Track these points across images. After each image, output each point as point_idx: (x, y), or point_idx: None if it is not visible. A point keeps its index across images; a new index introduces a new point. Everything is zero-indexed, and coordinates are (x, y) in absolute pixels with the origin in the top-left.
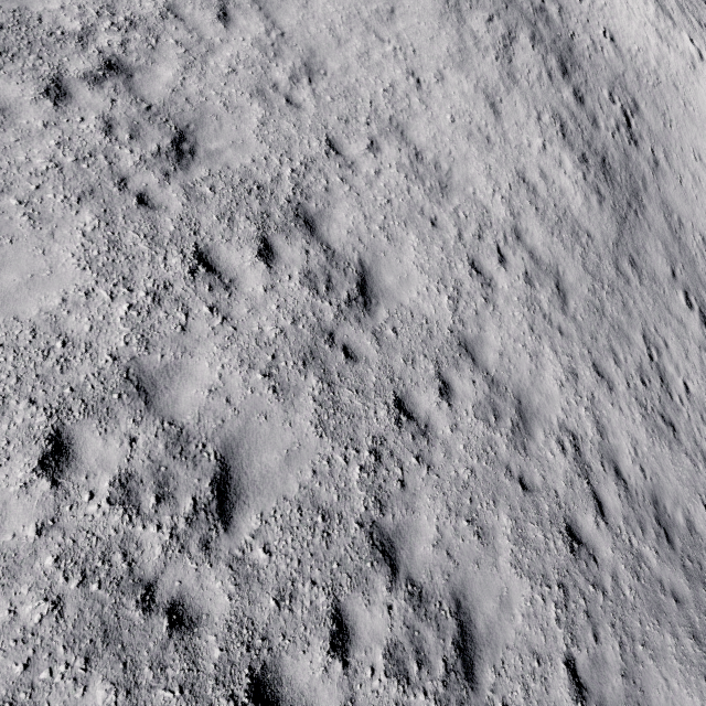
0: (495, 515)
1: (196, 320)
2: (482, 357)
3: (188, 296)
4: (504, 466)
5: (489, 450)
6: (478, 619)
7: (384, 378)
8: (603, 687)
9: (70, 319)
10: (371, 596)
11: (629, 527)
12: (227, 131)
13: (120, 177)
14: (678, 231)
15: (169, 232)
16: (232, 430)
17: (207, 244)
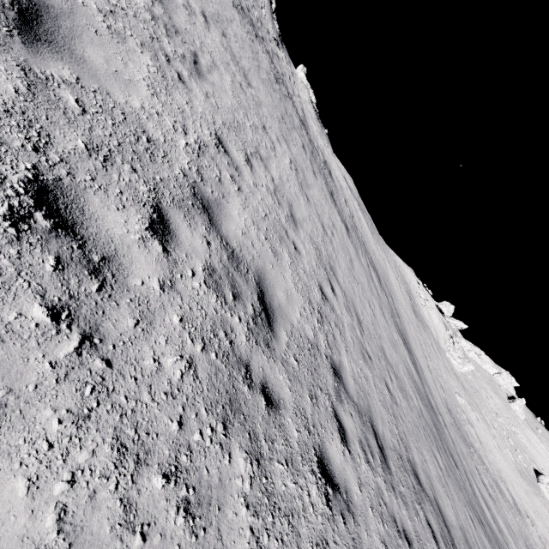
0: None
1: None
2: (470, 543)
3: None
4: None
5: None
6: None
7: None
8: None
9: None
10: None
11: None
12: (376, 407)
13: (393, 518)
14: (422, 371)
15: None
16: None
17: None
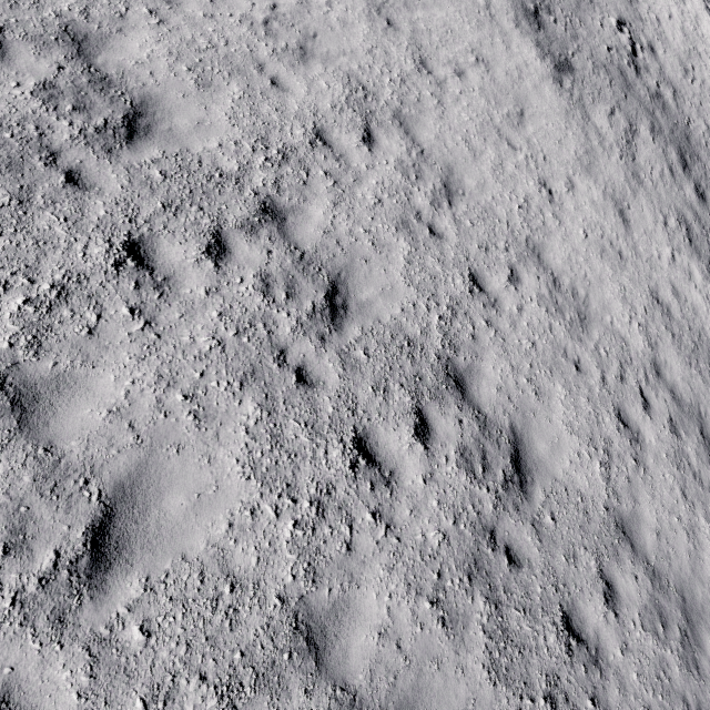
0: None
1: (360, 533)
2: (640, 541)
3: (350, 500)
4: (680, 697)
5: (662, 676)
6: None
7: (548, 587)
8: None
9: (236, 550)
10: None
11: None
12: (376, 276)
13: (279, 348)
14: None
15: (328, 415)
16: (405, 689)
17: (365, 426)
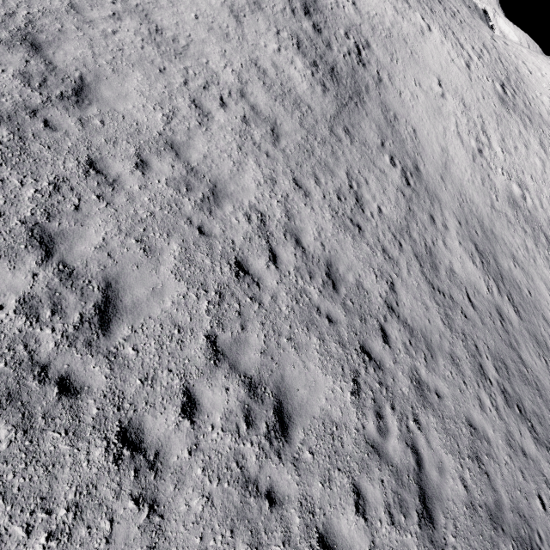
0: (166, 242)
1: None
2: (186, 155)
3: None
4: (186, 217)
5: (174, 206)
6: (126, 297)
7: (81, 146)
8: (240, 356)
9: None
10: (17, 265)
11: (298, 273)
12: None
13: None
14: (393, 122)
15: None
16: None
17: None
